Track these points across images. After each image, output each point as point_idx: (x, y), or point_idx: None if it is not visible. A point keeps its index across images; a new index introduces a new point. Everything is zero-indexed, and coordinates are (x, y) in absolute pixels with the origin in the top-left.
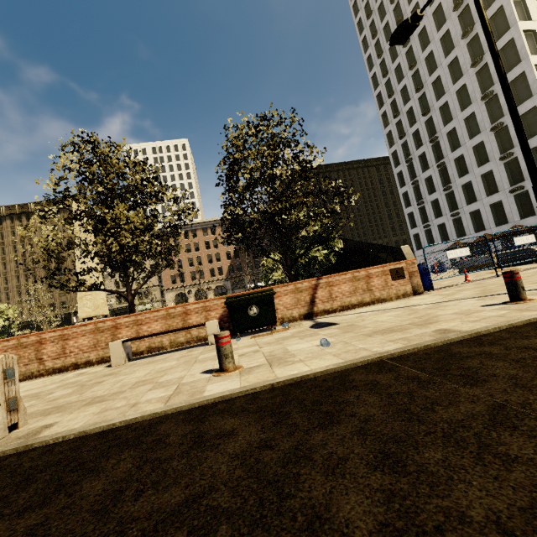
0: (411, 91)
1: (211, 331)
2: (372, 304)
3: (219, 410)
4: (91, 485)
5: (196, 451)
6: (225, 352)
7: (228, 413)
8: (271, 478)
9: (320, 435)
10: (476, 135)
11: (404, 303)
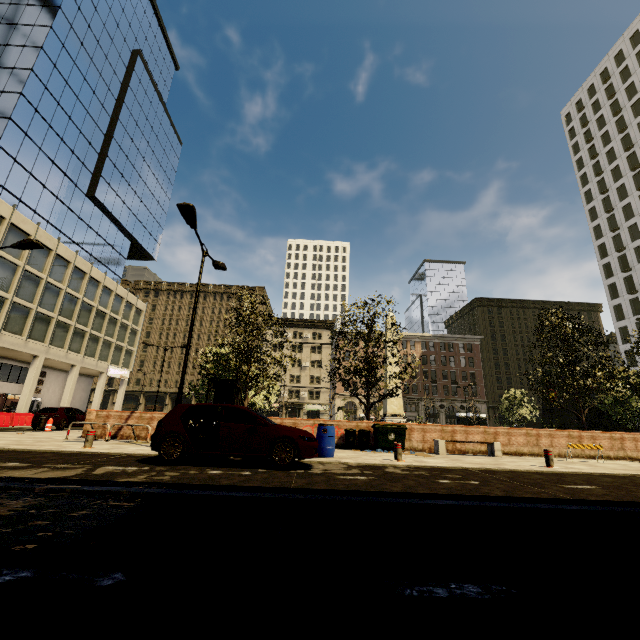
0: None
1: None
2: None
3: None
4: None
5: None
6: None
7: None
8: None
9: None
10: None
11: None
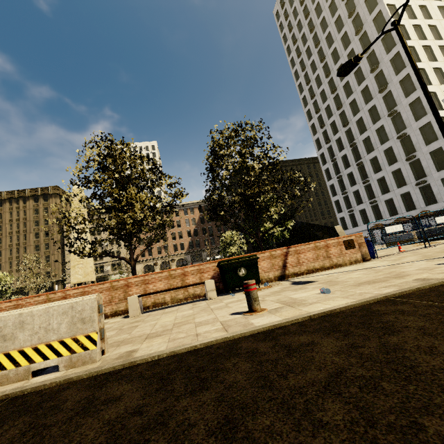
0: (333, 109)
1: (209, 288)
2: (331, 269)
3: (281, 333)
4: (231, 376)
5: (298, 354)
6: (254, 296)
7: (292, 334)
8: (386, 360)
9: (394, 338)
10: (385, 142)
11: (360, 266)
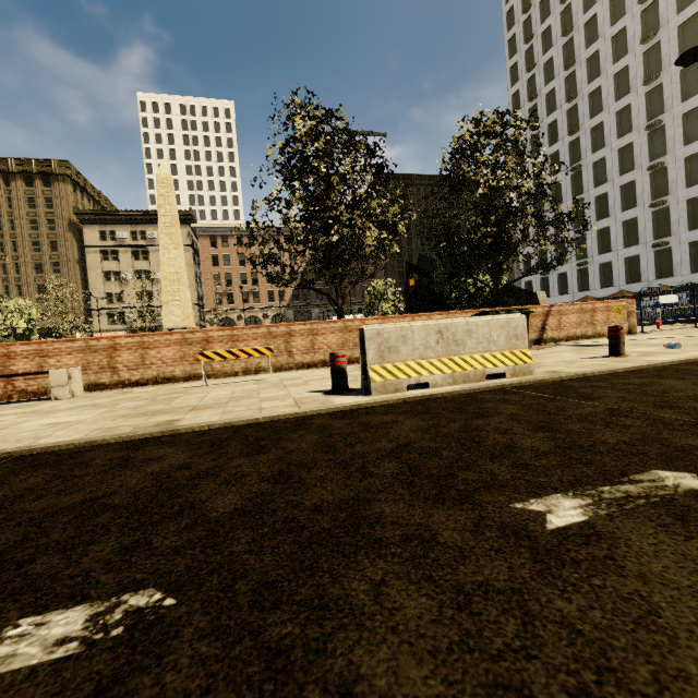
0: (560, 98)
1: None
2: (592, 338)
3: None
4: None
5: None
6: (623, 341)
7: None
8: None
9: None
10: (628, 172)
11: (640, 337)
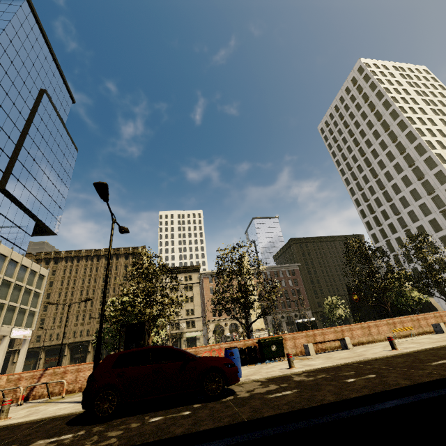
0: (383, 200)
1: None
2: None
3: None
4: None
5: None
6: None
7: None
8: None
9: None
10: (439, 231)
11: None
